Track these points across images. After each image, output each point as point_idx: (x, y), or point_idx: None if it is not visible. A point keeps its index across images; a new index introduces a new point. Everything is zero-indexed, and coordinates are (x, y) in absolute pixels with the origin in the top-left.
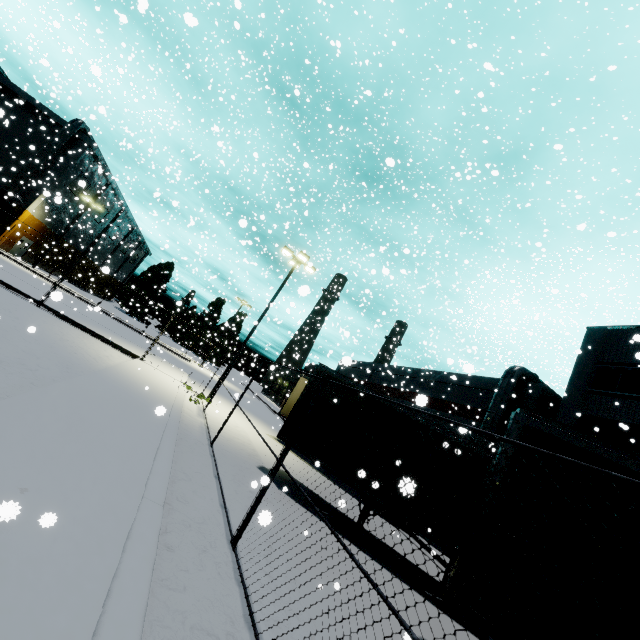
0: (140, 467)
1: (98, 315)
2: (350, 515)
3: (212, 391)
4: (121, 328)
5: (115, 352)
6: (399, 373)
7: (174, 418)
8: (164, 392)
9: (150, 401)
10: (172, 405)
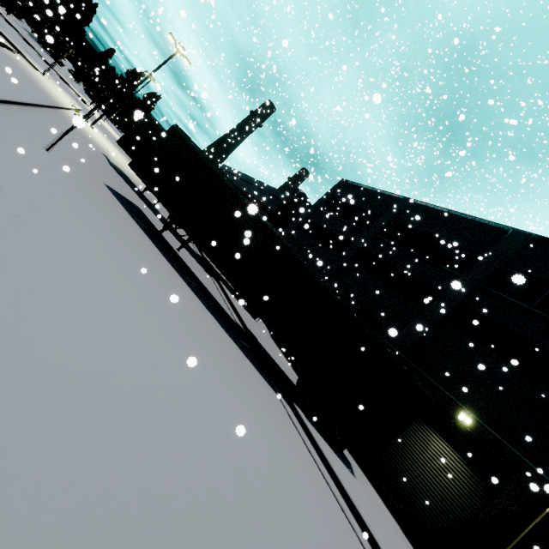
0: (29, 92)
1: (6, 26)
2: (153, 203)
3: (95, 121)
4: (29, 49)
5: (21, 58)
6: (250, 182)
7: (55, 103)
8: (54, 95)
9: (41, 89)
10: (57, 101)
